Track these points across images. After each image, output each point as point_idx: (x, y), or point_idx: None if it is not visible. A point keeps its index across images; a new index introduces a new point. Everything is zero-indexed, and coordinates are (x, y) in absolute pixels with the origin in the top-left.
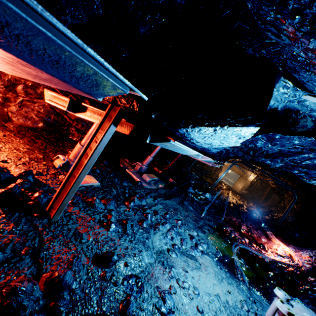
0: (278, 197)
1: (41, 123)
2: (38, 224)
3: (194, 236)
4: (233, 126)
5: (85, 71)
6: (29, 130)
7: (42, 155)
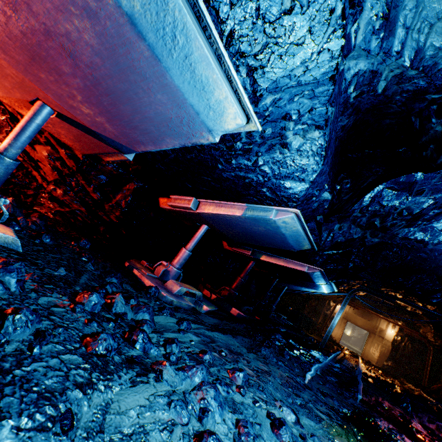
0: None
1: None
2: None
3: (284, 420)
4: None
5: None
6: None
7: None
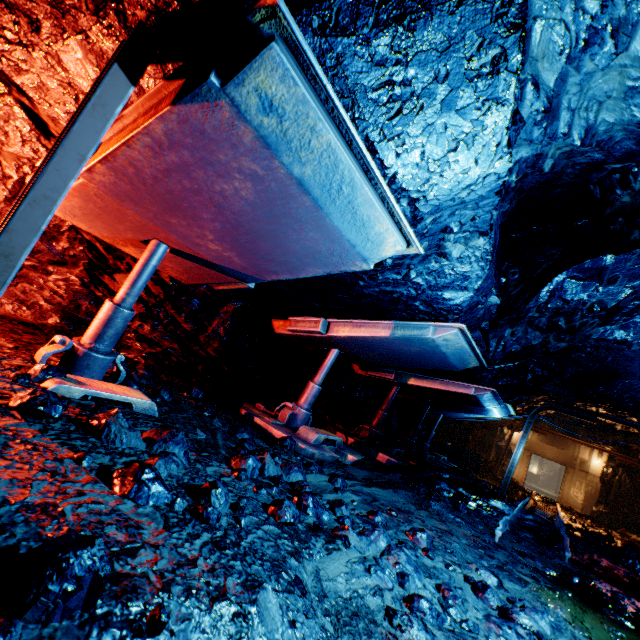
0: None
1: (56, 317)
2: None
3: (486, 583)
4: None
5: None
6: (20, 325)
7: (13, 345)
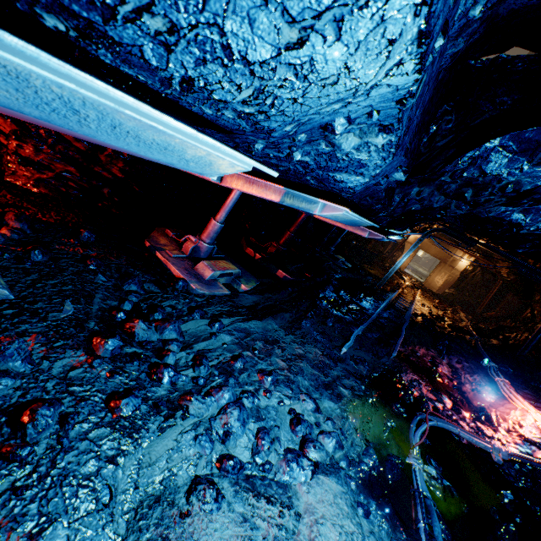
0: (518, 300)
1: None
2: None
3: (303, 415)
4: None
5: None
6: None
7: None
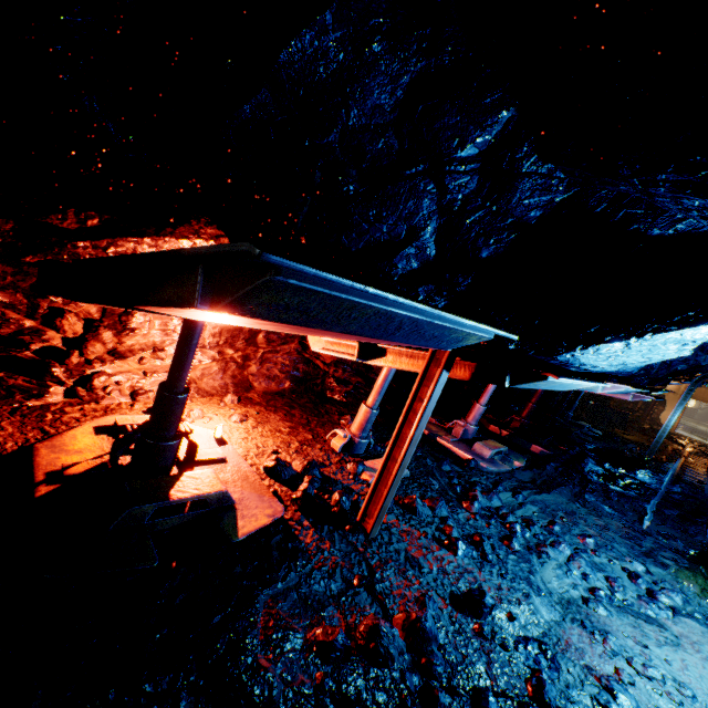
0: None
1: (288, 382)
2: (355, 542)
3: (638, 572)
4: (661, 332)
5: (457, 335)
6: (276, 397)
7: (310, 435)
